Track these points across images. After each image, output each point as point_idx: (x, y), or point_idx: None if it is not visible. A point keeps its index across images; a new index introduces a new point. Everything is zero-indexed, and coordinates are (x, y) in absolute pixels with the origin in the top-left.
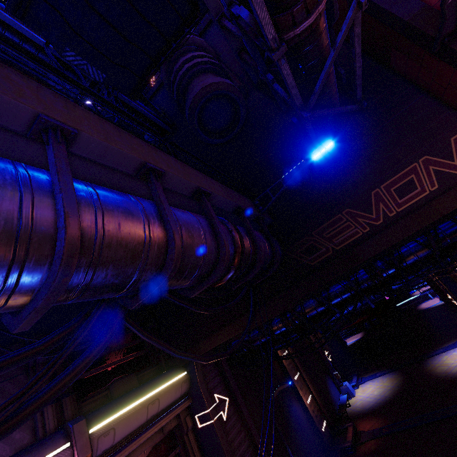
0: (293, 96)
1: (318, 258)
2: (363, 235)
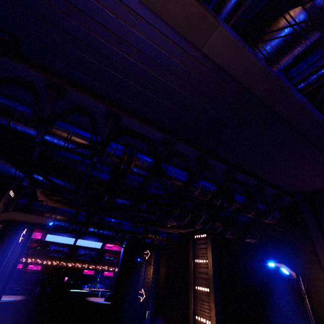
0: None
1: None
2: None
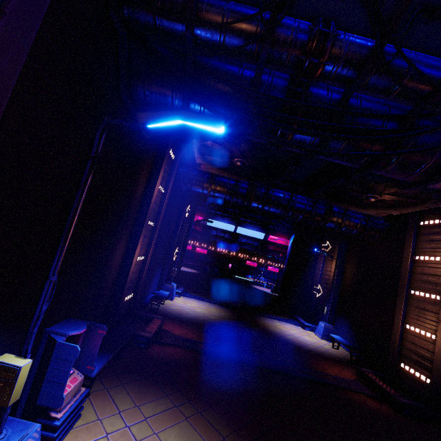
0: None
1: None
2: None
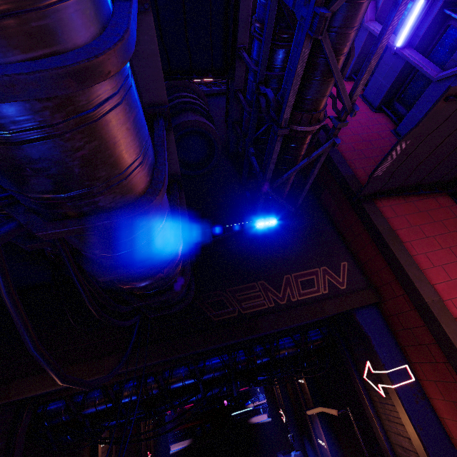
0: (269, 169)
1: (223, 316)
2: (268, 309)
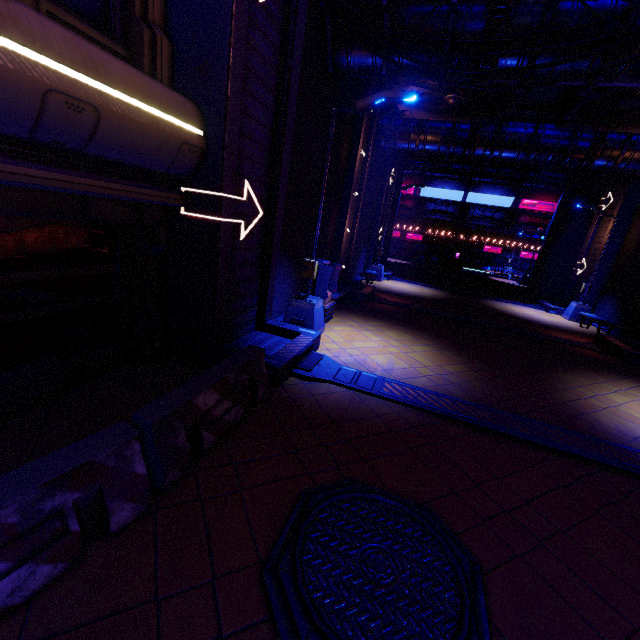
0: None
1: None
2: None
